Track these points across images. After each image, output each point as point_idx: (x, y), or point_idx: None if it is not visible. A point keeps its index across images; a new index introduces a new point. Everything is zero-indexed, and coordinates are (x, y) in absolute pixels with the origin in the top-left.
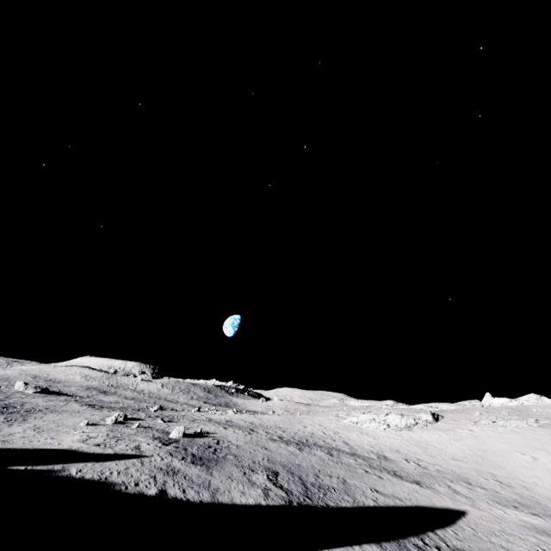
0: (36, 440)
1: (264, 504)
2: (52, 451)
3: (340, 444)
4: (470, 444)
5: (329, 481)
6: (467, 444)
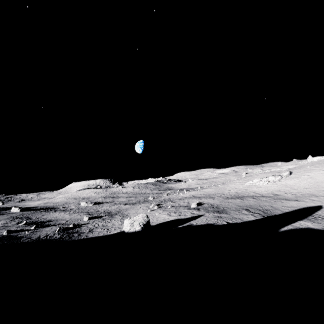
0: (156, 219)
1: (258, 219)
2: (174, 220)
3: (253, 194)
4: (310, 181)
5: (266, 207)
6: (309, 181)
